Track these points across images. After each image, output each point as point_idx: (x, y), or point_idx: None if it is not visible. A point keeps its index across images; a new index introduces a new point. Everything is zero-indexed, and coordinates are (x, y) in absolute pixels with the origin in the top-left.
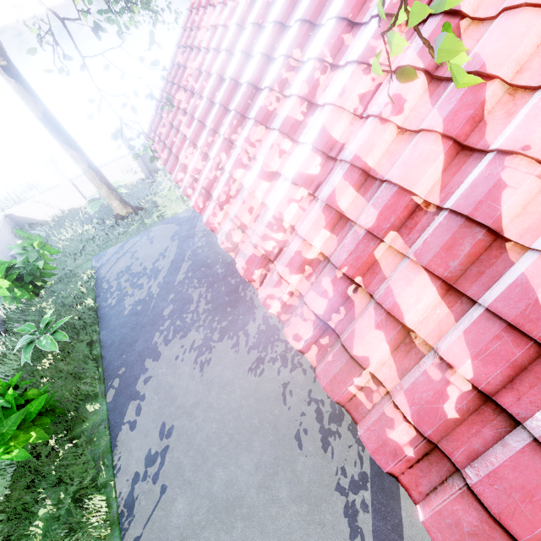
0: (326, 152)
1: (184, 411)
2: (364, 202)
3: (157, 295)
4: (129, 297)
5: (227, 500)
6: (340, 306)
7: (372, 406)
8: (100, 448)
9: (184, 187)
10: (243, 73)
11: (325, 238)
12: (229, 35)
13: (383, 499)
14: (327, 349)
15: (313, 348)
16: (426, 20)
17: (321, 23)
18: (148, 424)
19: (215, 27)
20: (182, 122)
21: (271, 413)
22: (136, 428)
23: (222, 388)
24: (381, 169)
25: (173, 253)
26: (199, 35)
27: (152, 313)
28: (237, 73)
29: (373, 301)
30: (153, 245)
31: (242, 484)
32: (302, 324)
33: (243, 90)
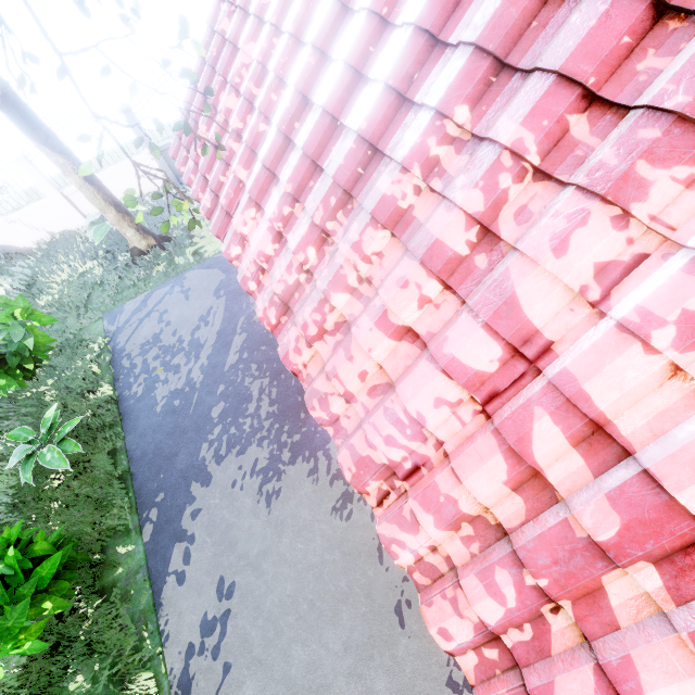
0: (515, 345)
1: (248, 562)
2: (587, 472)
3: (201, 385)
4: (162, 385)
5: (309, 689)
6: (524, 622)
7: None
8: (140, 605)
9: (244, 277)
10: (346, 106)
11: (502, 496)
12: (320, 18)
13: None
14: (495, 670)
15: (469, 655)
16: None
17: (518, 64)
18: (201, 578)
19: None
20: (234, 152)
21: (364, 575)
22: (185, 581)
23: (297, 533)
24: (630, 430)
25: (220, 318)
26: None
27: (196, 412)
28: (336, 103)
29: (590, 652)
30: (190, 303)
31: (327, 669)
32: (455, 619)
33: (350, 147)
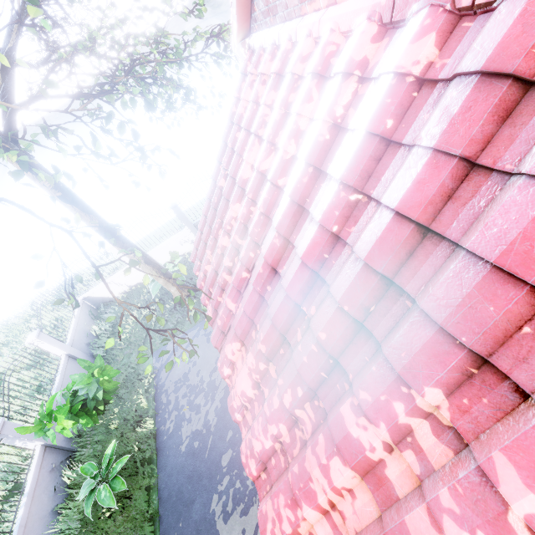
0: None
1: None
2: None
3: (214, 428)
4: (186, 424)
5: None
6: None
7: None
8: None
9: (231, 406)
10: (307, 297)
11: None
12: (282, 212)
13: None
14: None
15: None
16: None
17: (511, 375)
18: None
19: (261, 173)
20: (226, 282)
21: None
22: None
23: None
24: None
25: None
26: (241, 171)
27: (209, 457)
28: (297, 293)
29: None
30: (210, 345)
31: None
32: None
33: (312, 348)
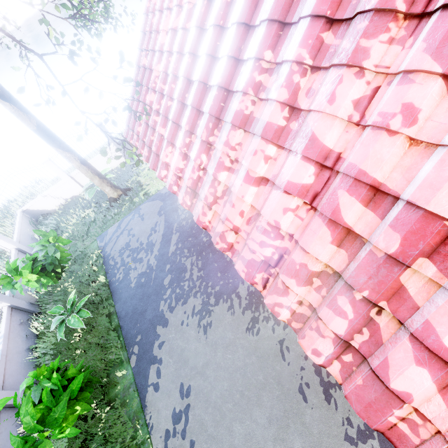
0: (320, 162)
1: (197, 371)
2: (376, 219)
3: (156, 267)
4: (133, 271)
5: None
6: (362, 327)
7: (420, 441)
8: (133, 408)
9: (170, 184)
10: (210, 76)
11: (332, 253)
12: (190, 38)
13: (391, 447)
14: (352, 368)
15: (334, 363)
16: (433, 12)
17: (292, 21)
18: (169, 385)
19: (174, 30)
20: (156, 122)
21: (273, 369)
22: (159, 389)
23: (226, 348)
24: (394, 184)
25: (162, 227)
26: (159, 39)
27: (154, 283)
28: (204, 76)
29: (405, 330)
30: (144, 222)
31: (259, 437)
32: (320, 340)
33: (215, 94)
